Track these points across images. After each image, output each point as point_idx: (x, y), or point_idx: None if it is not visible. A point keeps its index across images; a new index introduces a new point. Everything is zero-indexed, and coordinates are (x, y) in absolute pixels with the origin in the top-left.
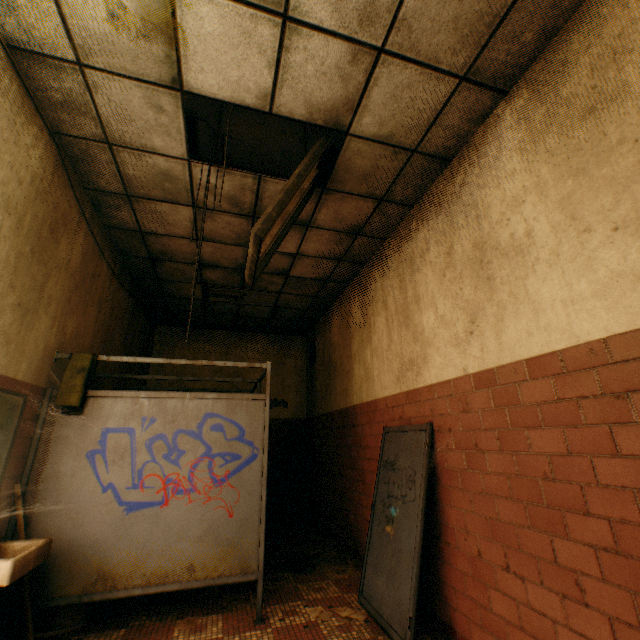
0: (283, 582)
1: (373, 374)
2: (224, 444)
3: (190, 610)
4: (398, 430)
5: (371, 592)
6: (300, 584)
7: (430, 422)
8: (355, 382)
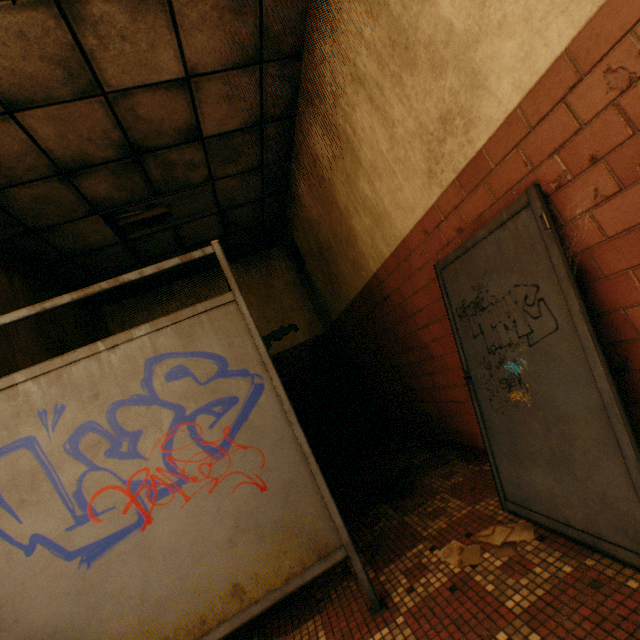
0: (383, 523)
1: (384, 207)
2: (201, 393)
3: (274, 626)
4: (464, 250)
5: (524, 494)
6: (407, 516)
7: (533, 184)
8: (363, 243)
